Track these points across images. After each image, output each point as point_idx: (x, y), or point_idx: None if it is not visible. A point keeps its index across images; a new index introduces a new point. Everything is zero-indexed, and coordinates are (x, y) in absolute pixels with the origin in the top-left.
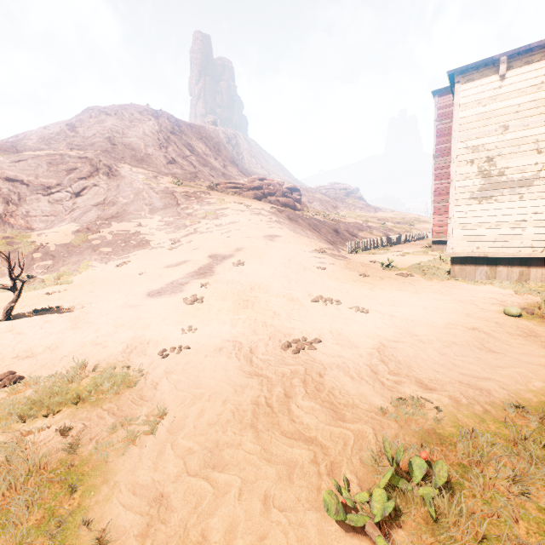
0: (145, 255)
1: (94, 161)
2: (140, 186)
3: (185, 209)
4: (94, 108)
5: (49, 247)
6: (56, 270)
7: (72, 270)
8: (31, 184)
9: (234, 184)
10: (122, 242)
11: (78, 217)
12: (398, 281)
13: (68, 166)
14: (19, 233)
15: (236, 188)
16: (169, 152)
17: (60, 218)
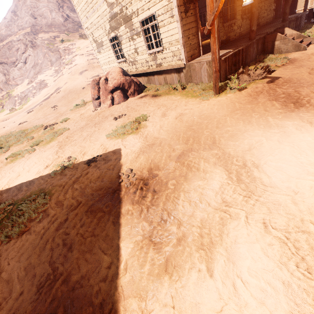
0: (44, 91)
1: (24, 40)
2: (44, 51)
3: (63, 59)
4: None
5: (18, 94)
6: (22, 103)
7: (25, 102)
8: (8, 63)
9: None
10: (39, 86)
11: (28, 75)
12: None
13: (15, 48)
14: (10, 90)
15: None
16: (65, 10)
17: (24, 77)
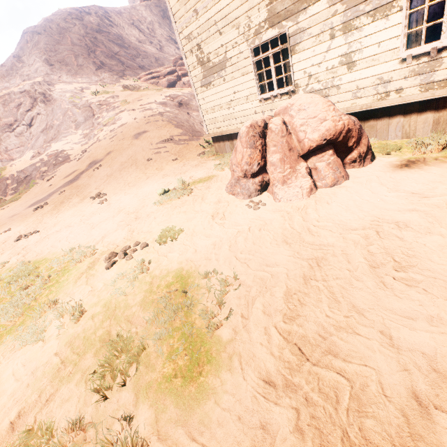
0: (64, 168)
1: (31, 92)
2: (65, 107)
3: (97, 119)
4: (27, 31)
5: (14, 174)
6: (19, 190)
7: (26, 188)
8: None
9: (153, 74)
10: (53, 160)
11: (34, 144)
12: (182, 163)
13: (15, 103)
14: None
15: (154, 78)
16: (98, 55)
17: (26, 147)
